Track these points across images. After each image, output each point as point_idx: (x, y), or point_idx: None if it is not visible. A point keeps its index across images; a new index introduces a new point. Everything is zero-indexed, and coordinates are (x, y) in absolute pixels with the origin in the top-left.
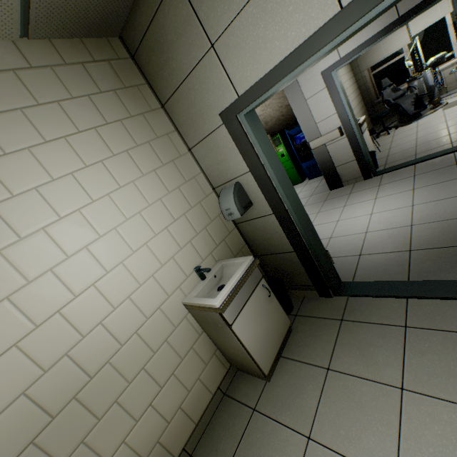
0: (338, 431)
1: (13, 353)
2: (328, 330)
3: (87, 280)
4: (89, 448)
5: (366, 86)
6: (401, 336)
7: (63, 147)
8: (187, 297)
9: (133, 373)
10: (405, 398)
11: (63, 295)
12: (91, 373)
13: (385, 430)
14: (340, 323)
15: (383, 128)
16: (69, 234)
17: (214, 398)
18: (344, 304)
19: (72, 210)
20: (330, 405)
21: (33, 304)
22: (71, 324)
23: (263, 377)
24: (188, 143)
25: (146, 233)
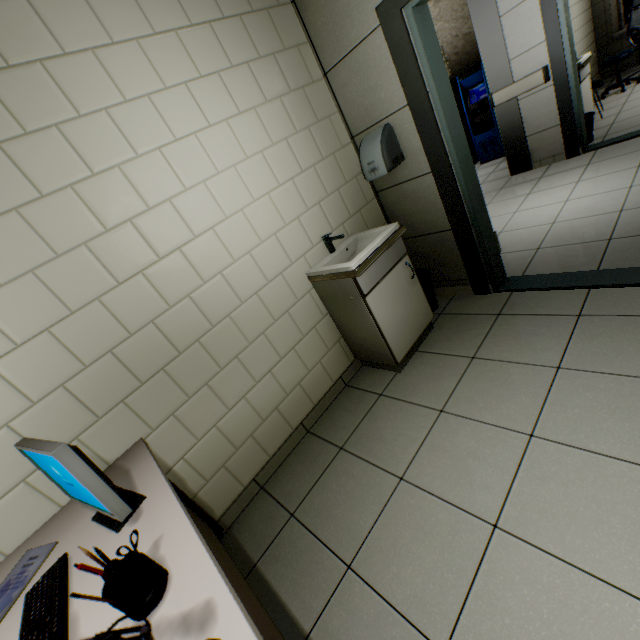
0: (475, 404)
1: (141, 280)
2: (480, 324)
3: (206, 222)
4: (213, 392)
5: (605, 5)
6: (571, 324)
7: (175, 45)
8: (312, 268)
9: (253, 335)
10: (560, 375)
11: (183, 232)
12: (212, 322)
13: (529, 400)
14: (497, 317)
15: (617, 81)
16: (186, 162)
17: (335, 386)
18: (505, 300)
19: (188, 132)
20: (470, 386)
21: (155, 234)
22: (192, 266)
23: (393, 367)
24: (323, 64)
25: (268, 181)
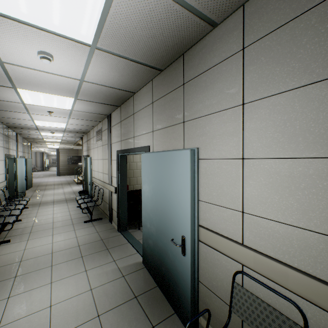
0: None
1: None
2: None
3: None
4: None
5: None
6: None
7: None
8: None
9: None
10: None
11: None
12: None
13: None
14: None
15: None
16: None
17: None
18: None
19: None
20: None
21: None
22: None
23: None
24: None
25: None
